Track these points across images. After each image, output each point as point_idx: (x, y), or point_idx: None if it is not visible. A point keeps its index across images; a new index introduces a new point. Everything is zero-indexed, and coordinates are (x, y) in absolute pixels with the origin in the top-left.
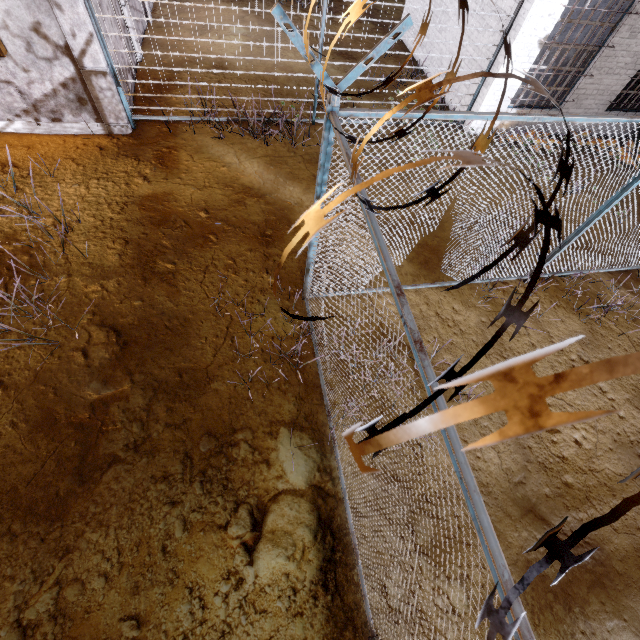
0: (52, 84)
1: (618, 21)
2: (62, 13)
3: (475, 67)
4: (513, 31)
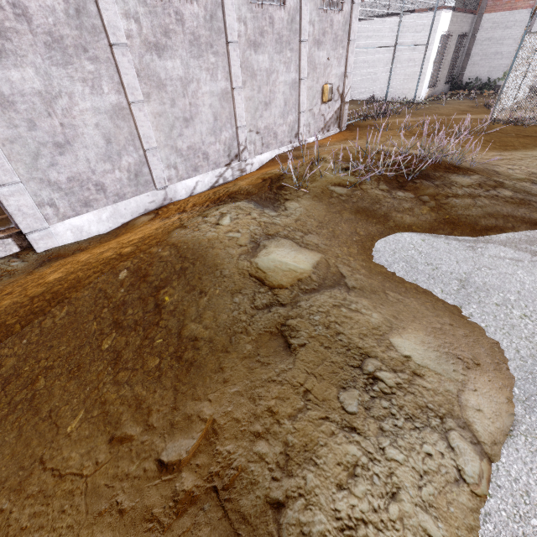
0: (333, 112)
1: (444, 52)
2: (347, 80)
3: (409, 81)
4: (426, 61)
